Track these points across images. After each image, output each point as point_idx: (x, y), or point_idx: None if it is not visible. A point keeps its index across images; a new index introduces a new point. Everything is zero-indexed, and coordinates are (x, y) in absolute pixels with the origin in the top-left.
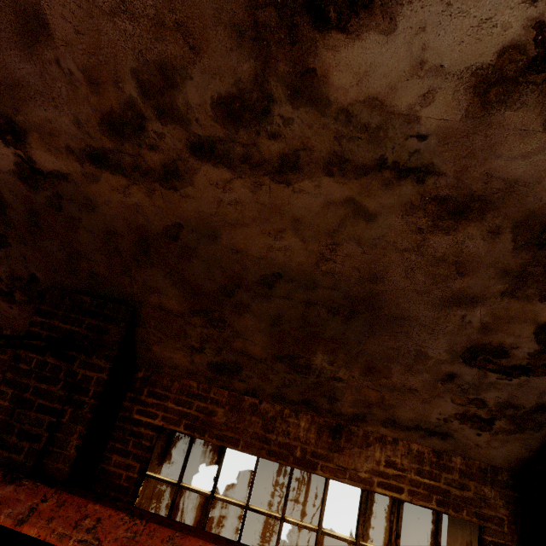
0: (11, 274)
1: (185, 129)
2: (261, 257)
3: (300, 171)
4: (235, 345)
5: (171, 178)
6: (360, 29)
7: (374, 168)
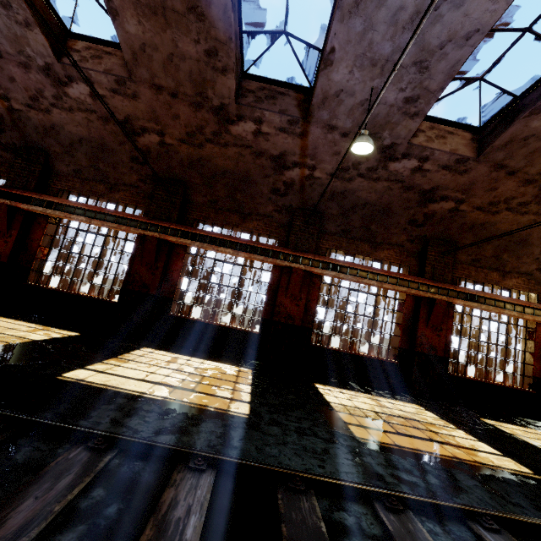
0: (417, 234)
1: (508, 205)
2: (503, 230)
3: (527, 214)
4: (482, 253)
5: (495, 213)
6: None
7: None
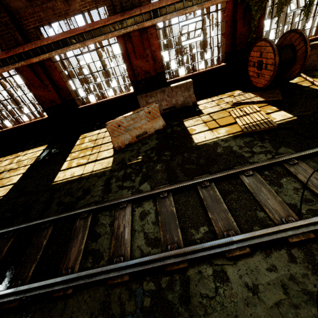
0: None
1: None
2: None
3: None
4: None
5: None
6: None
7: None
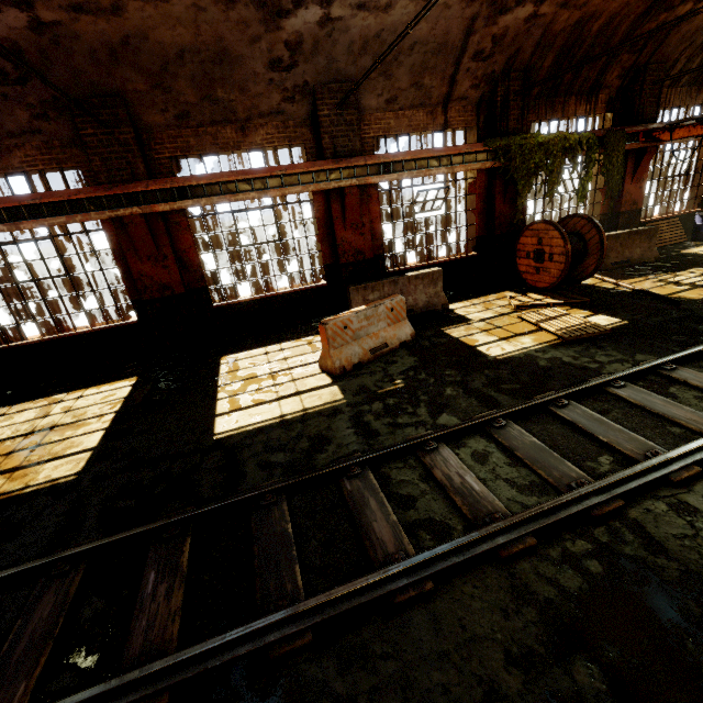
0: (40, 100)
1: None
2: (172, 43)
3: None
4: (181, 100)
5: (117, 11)
6: None
7: None
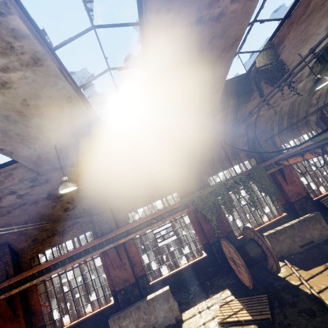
0: None
1: None
2: (20, 221)
3: (11, 211)
4: (32, 235)
5: None
6: (0, 203)
7: (20, 206)
